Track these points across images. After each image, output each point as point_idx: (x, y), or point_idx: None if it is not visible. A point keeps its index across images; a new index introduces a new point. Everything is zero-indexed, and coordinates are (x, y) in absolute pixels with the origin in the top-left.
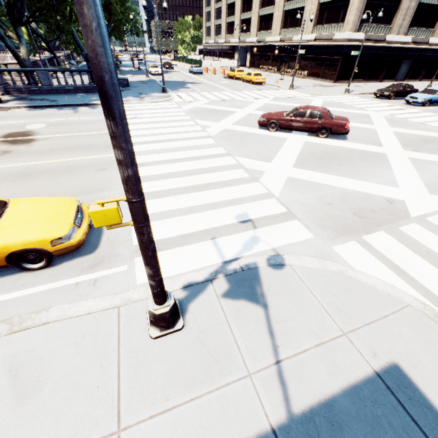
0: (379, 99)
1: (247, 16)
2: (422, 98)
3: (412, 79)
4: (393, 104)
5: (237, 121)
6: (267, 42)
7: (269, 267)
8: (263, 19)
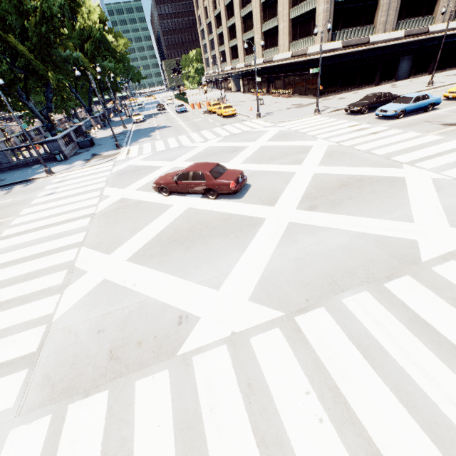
0: (350, 116)
1: (234, 43)
2: (392, 110)
3: (419, 74)
4: (360, 121)
5: (147, 183)
6: (253, 65)
7: None
8: (247, 43)
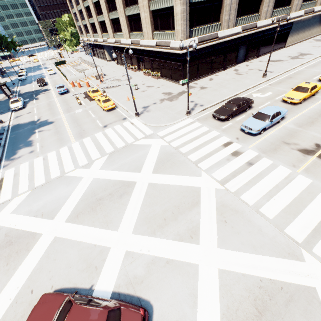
0: (218, 122)
1: (101, 18)
2: (256, 129)
3: (251, 58)
4: (230, 135)
5: (18, 292)
6: (122, 44)
7: None
8: (114, 22)
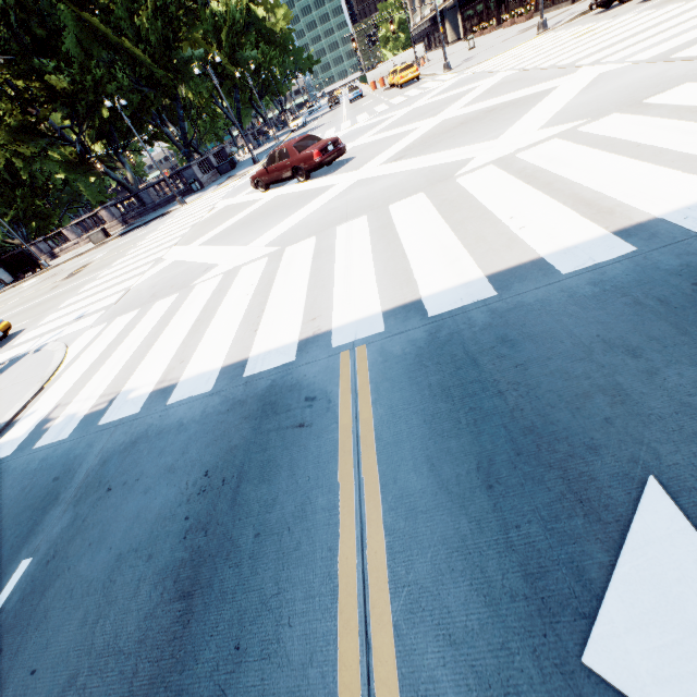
0: (597, 15)
1: None
2: None
3: None
4: (601, 19)
5: None
6: None
7: (34, 352)
8: None
